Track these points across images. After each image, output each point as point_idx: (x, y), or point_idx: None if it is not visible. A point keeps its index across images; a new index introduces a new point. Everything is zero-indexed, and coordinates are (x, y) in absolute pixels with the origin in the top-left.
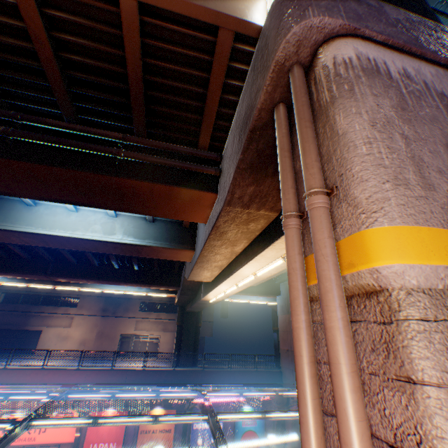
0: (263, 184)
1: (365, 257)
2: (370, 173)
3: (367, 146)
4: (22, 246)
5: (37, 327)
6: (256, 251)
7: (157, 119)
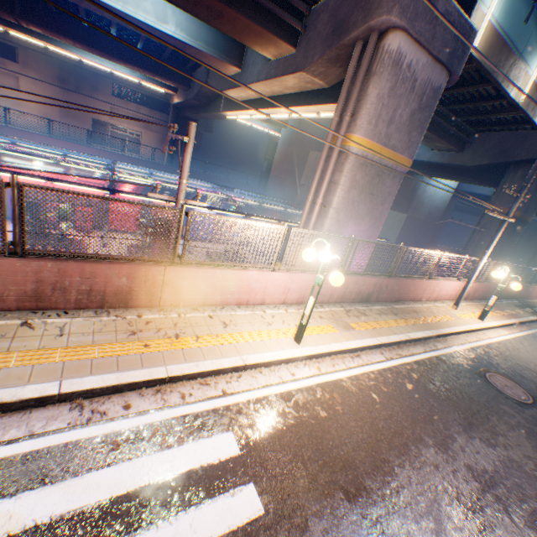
0: (331, 70)
1: (349, 143)
2: (364, 117)
3: (369, 106)
4: None
5: None
6: (303, 104)
7: None
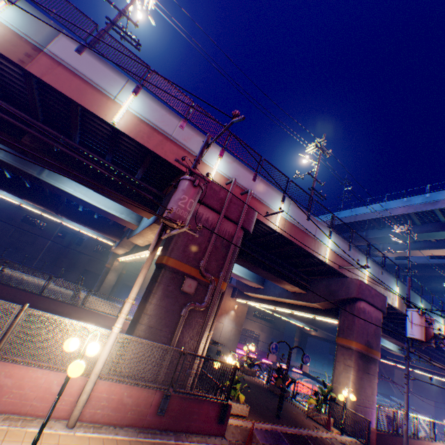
0: None
1: None
2: None
3: None
4: None
5: None
6: None
7: None
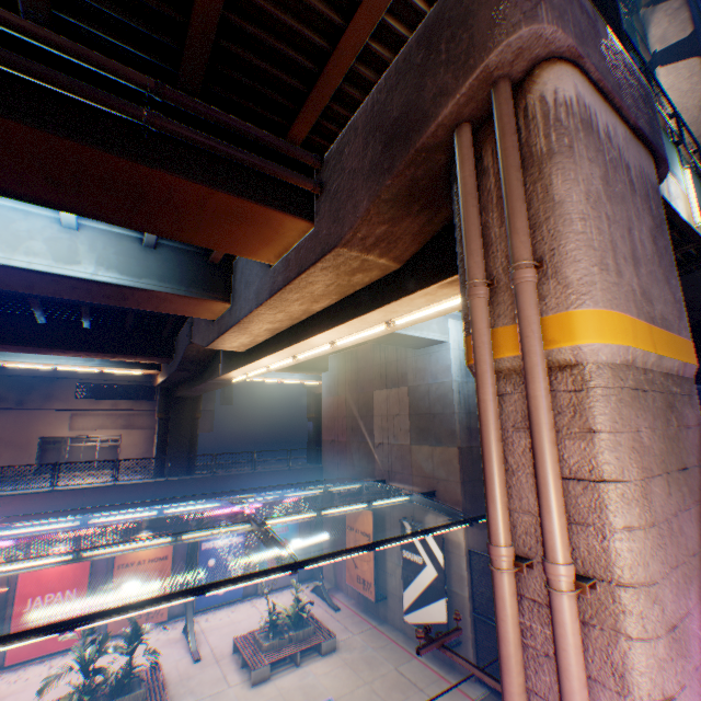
0: (400, 225)
1: (570, 336)
2: (583, 254)
3: (581, 223)
4: None
5: None
6: (354, 313)
7: (225, 67)
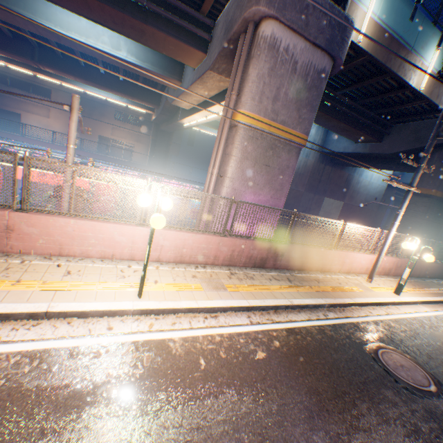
0: (231, 66)
1: (236, 118)
2: (248, 94)
3: (251, 84)
4: (4, 22)
5: (15, 111)
6: (221, 100)
7: None
